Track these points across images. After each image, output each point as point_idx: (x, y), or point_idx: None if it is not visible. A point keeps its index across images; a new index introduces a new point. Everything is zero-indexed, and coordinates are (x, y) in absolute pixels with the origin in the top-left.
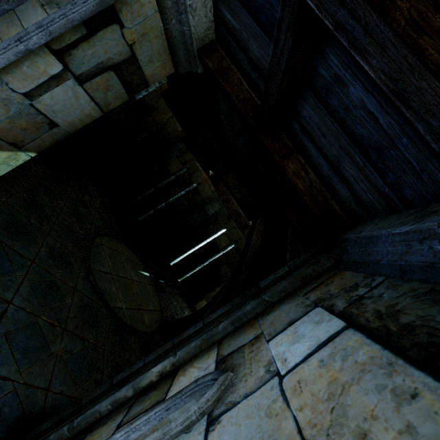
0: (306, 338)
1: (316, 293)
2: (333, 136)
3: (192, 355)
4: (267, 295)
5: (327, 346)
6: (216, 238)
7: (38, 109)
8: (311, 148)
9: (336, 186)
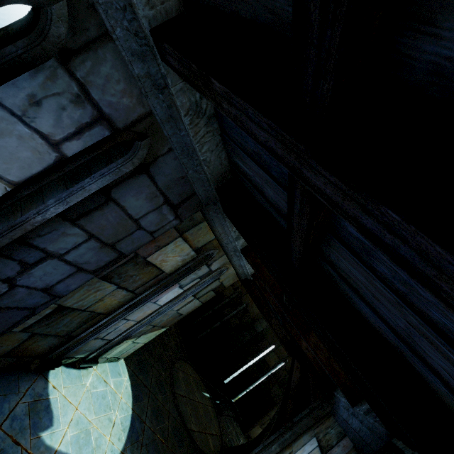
0: (306, 451)
1: (317, 429)
2: None
3: None
4: (296, 428)
5: (309, 453)
6: (266, 356)
7: (178, 312)
8: None
9: None
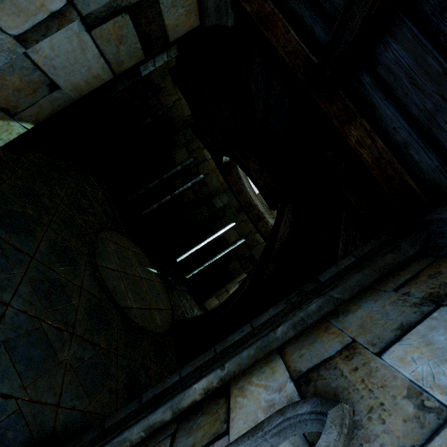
0: None
1: (419, 287)
2: (434, 82)
3: (244, 367)
4: (335, 291)
5: None
6: (225, 233)
7: (35, 62)
8: (384, 108)
9: (416, 155)
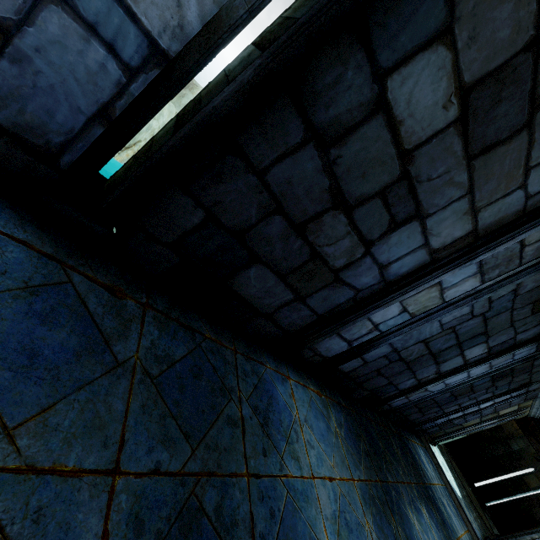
0: None
1: None
2: None
3: None
4: None
5: None
6: (524, 475)
7: (483, 428)
8: None
9: None
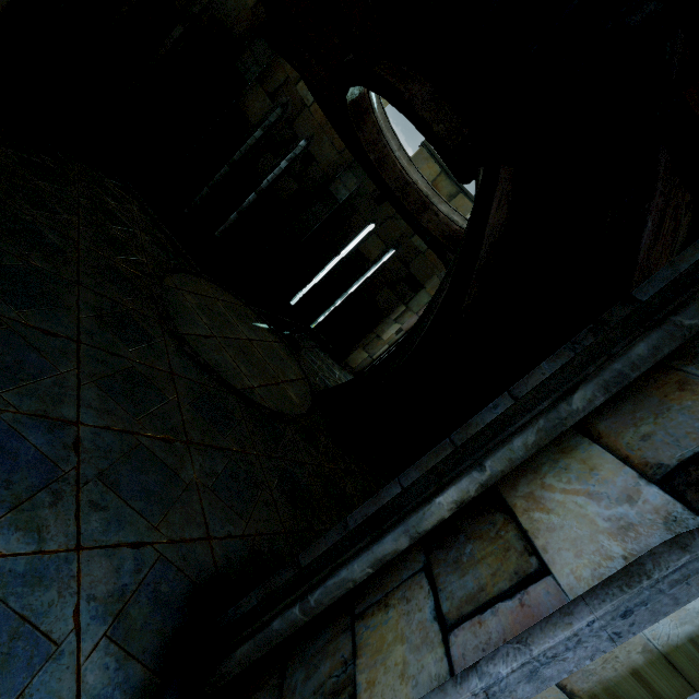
0: None
1: None
2: None
3: (518, 463)
4: (686, 314)
5: None
6: (361, 244)
7: None
8: None
9: None
